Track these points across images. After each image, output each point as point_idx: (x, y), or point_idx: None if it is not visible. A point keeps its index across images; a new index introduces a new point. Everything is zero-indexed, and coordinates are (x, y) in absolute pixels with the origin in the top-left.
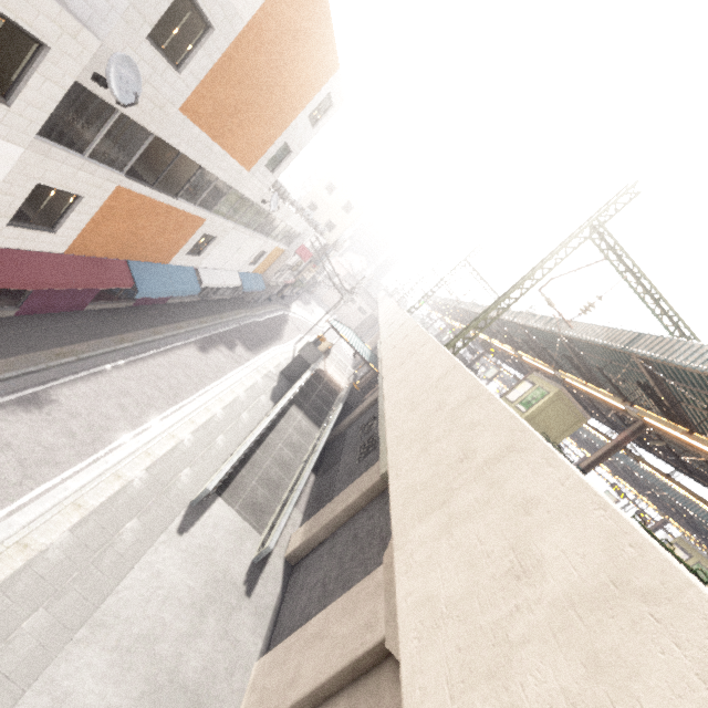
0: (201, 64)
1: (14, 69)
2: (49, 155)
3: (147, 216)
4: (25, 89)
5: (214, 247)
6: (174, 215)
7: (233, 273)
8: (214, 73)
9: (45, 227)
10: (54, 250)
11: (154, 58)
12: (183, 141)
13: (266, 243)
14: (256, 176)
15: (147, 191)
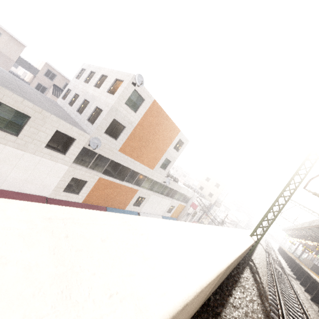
0: (123, 137)
1: (68, 146)
2: (76, 168)
3: (112, 188)
4: (70, 150)
5: (145, 202)
6: (123, 188)
7: (159, 216)
8: (128, 139)
9: (76, 193)
10: (78, 201)
11: (107, 137)
12: (122, 160)
13: (172, 202)
14: (157, 171)
15: (111, 179)
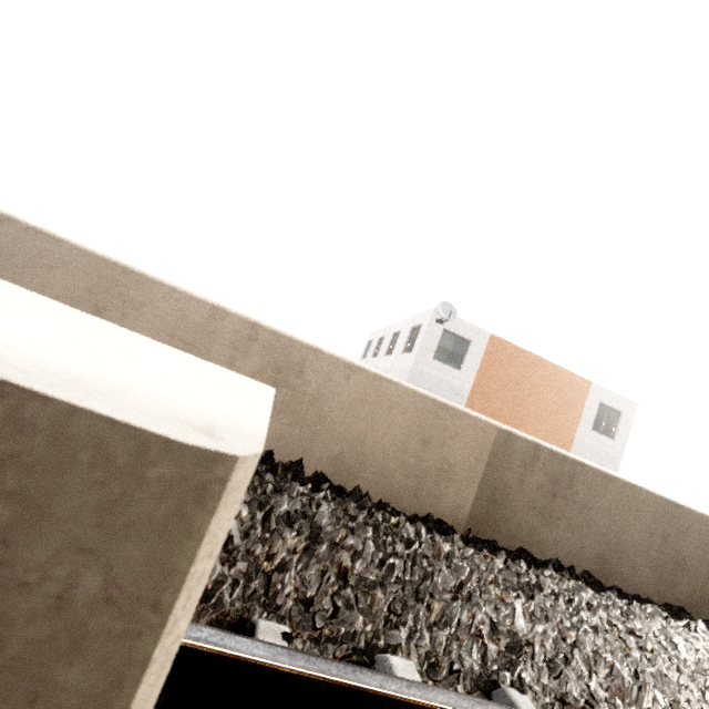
0: None
1: None
2: None
3: None
4: None
5: None
6: None
7: None
8: None
9: None
10: None
11: None
12: None
13: None
14: None
15: None
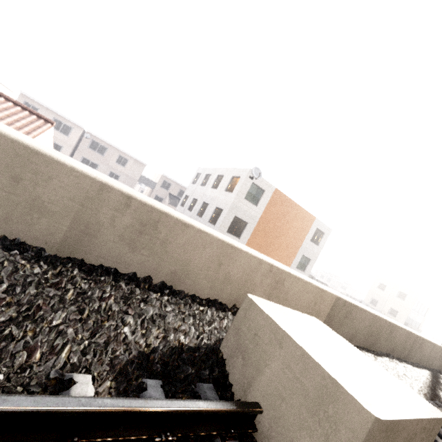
0: (247, 234)
1: None
2: None
3: None
4: None
5: None
6: None
7: None
8: (252, 235)
9: None
10: None
11: (230, 236)
12: None
13: None
14: None
15: None
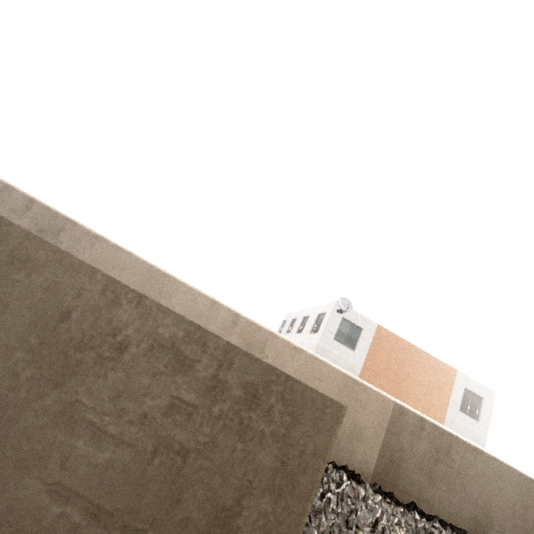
0: None
1: None
2: None
3: None
4: None
5: None
6: None
7: None
8: None
9: None
10: None
11: None
12: None
13: None
14: None
15: None
